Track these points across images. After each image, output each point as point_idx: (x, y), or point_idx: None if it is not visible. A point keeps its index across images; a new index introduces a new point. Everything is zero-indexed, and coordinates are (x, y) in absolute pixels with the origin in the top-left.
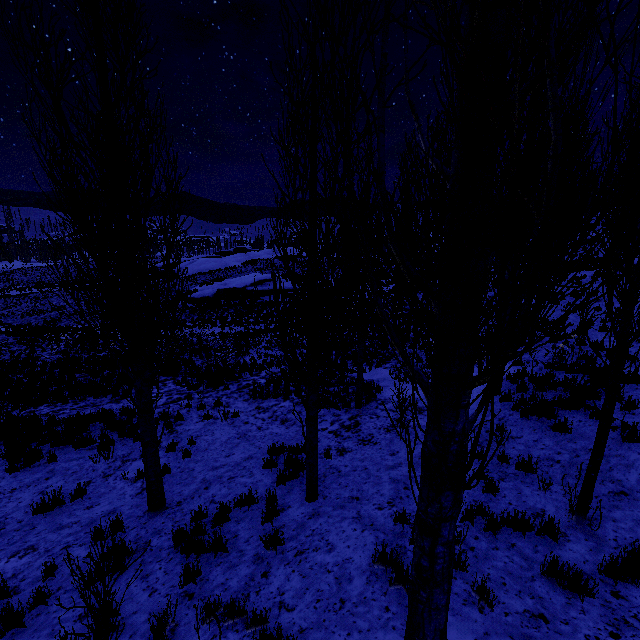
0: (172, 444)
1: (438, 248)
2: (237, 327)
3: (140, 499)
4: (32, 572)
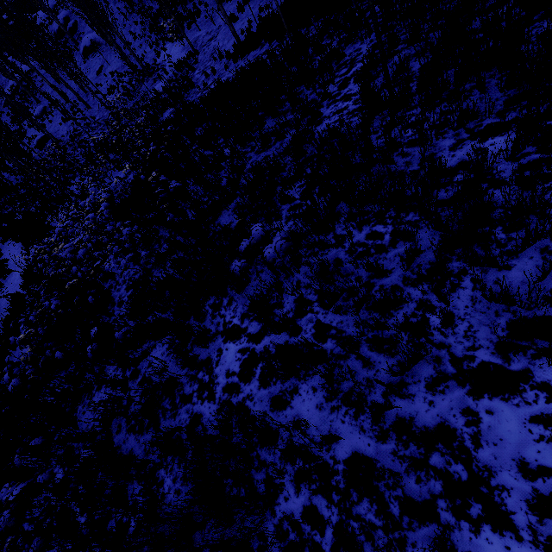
0: (247, 30)
1: (89, 4)
2: None
3: None
4: None
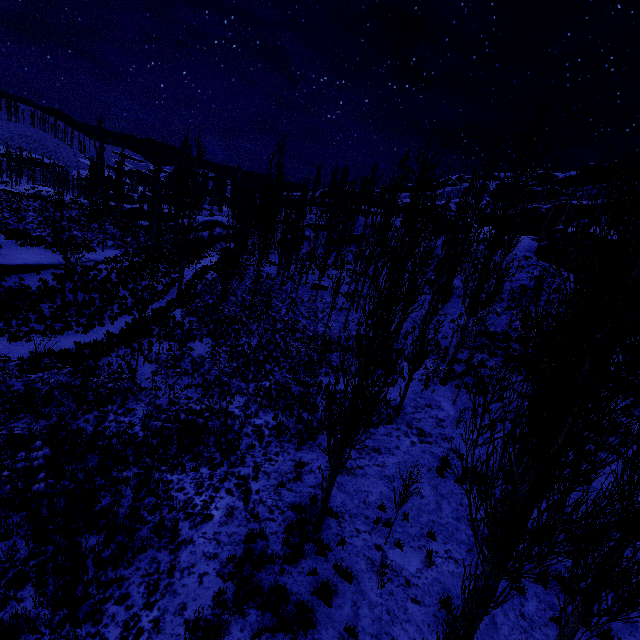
0: (377, 521)
1: None
2: (19, 342)
3: (467, 561)
4: (551, 639)
